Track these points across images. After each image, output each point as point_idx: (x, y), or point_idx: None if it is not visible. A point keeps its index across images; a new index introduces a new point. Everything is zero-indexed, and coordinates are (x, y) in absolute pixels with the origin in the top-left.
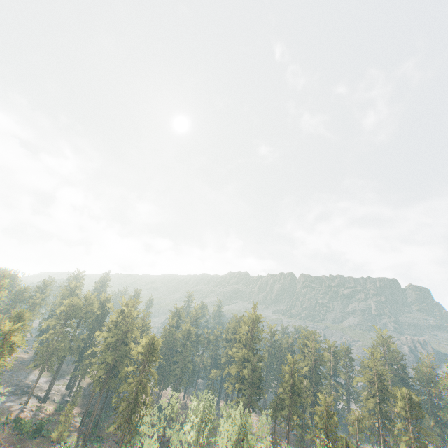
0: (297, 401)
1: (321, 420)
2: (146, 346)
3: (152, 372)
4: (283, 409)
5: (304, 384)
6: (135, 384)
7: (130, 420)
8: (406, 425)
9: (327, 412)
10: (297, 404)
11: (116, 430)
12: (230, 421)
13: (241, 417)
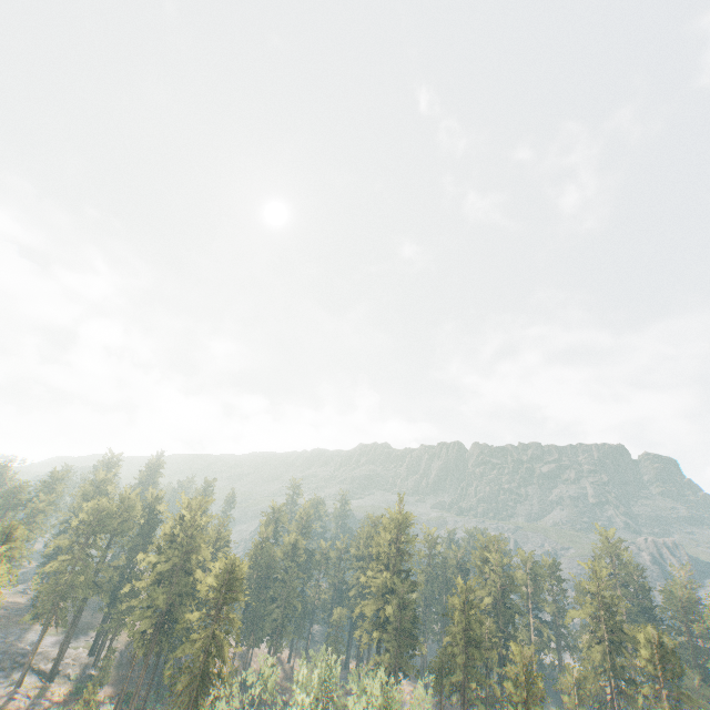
0: (475, 656)
1: (517, 688)
2: (221, 576)
3: (233, 620)
4: (453, 671)
5: (487, 627)
6: (203, 642)
7: (195, 705)
8: (656, 688)
9: (527, 674)
10: (475, 662)
11: None
12: (365, 698)
13: (382, 692)
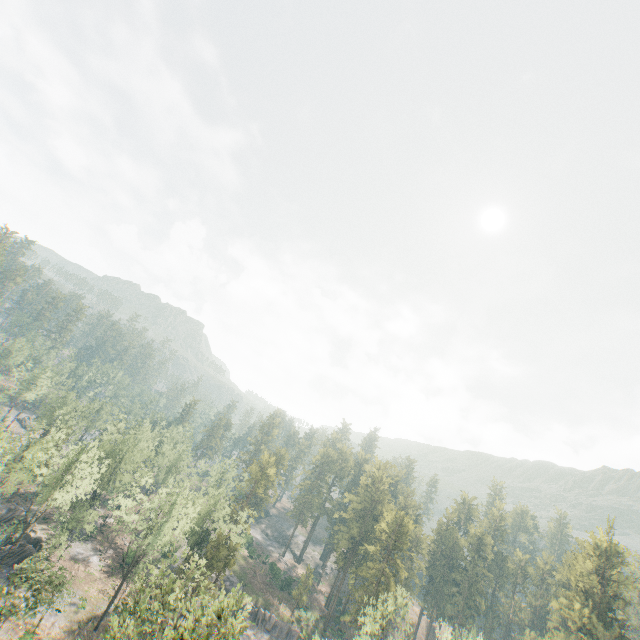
0: None
1: None
2: (391, 525)
3: (398, 565)
4: None
5: None
6: (376, 572)
7: None
8: None
9: None
10: None
11: (351, 624)
12: None
13: None
